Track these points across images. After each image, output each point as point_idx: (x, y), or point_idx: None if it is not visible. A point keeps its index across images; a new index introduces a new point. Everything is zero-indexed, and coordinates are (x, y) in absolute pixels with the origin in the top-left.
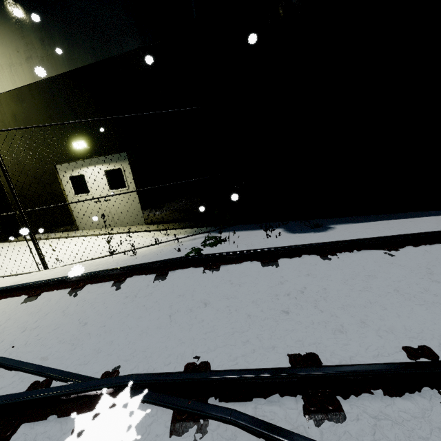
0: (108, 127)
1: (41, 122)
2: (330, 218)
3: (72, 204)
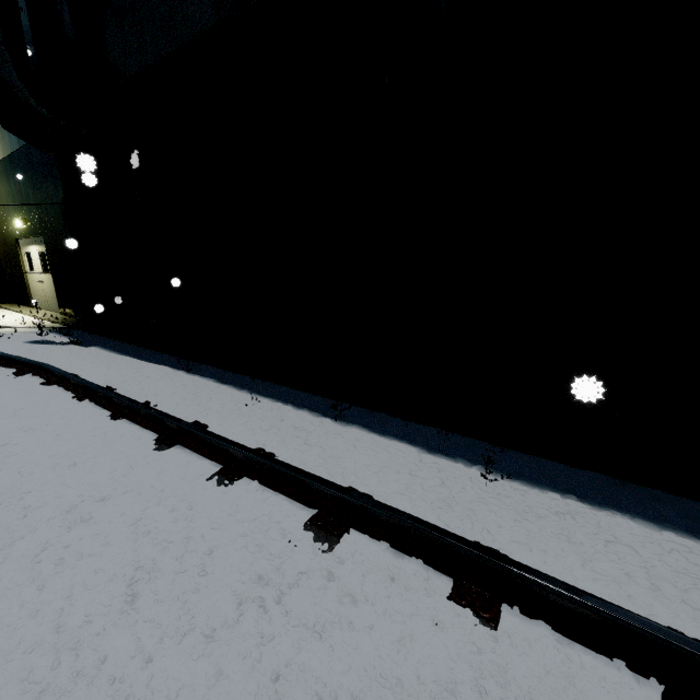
0: (33, 209)
1: (7, 198)
2: (124, 341)
3: (29, 280)
